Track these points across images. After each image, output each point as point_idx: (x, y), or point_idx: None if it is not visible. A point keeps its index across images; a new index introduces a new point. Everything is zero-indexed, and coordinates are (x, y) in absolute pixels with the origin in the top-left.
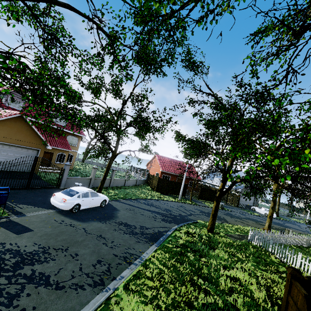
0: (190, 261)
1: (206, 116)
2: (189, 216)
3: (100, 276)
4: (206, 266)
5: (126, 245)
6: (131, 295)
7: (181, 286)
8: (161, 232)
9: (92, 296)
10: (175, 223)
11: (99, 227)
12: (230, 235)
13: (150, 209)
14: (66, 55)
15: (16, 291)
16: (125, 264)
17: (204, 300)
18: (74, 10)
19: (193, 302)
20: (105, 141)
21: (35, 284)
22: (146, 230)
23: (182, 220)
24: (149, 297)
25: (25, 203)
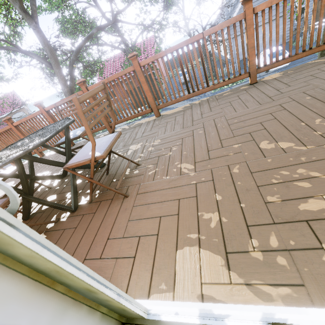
0: None
1: None
2: None
3: None
4: None
5: None
6: None
7: None
8: None
9: None
10: None
11: None
12: None
13: None
14: None
15: None
16: None
17: None
18: None
19: None
20: None
21: None
22: None
23: None
24: None
25: None
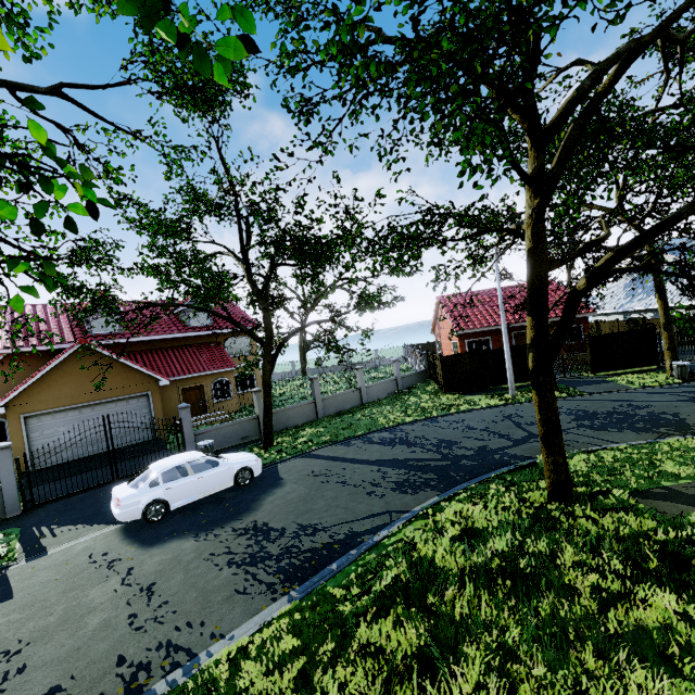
0: (337, 677)
1: None
2: (514, 449)
3: None
4: None
5: (190, 611)
6: None
7: None
8: (353, 537)
9: None
10: (436, 488)
11: (175, 555)
12: (663, 492)
13: (385, 457)
14: None
15: None
16: None
17: None
18: None
19: None
20: (239, 326)
21: None
22: (309, 539)
23: (473, 471)
24: None
25: (75, 521)
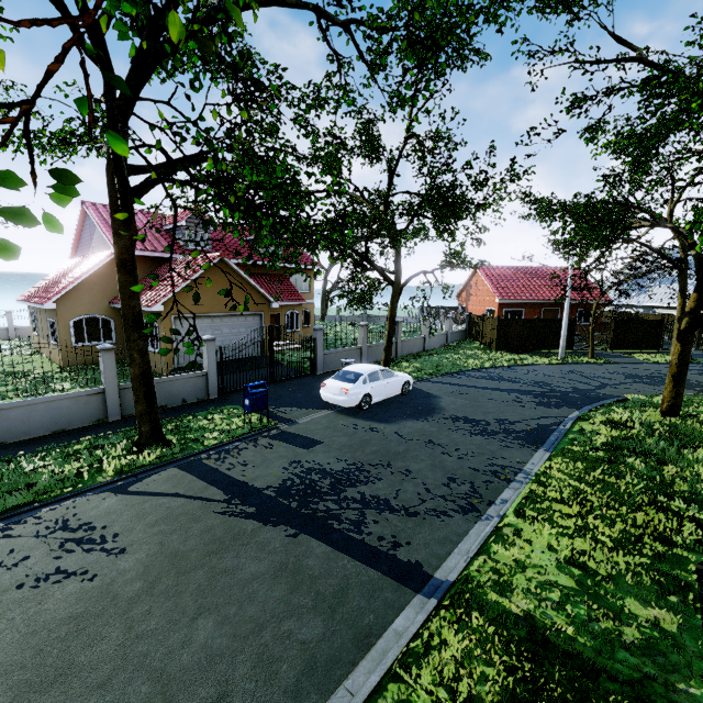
0: (640, 472)
1: (616, 127)
2: (601, 390)
3: (465, 499)
4: (682, 478)
5: (484, 453)
6: (535, 525)
7: (633, 513)
8: (545, 427)
9: (467, 525)
10: (570, 407)
11: (420, 428)
12: None
13: (502, 387)
14: (278, 111)
15: (357, 518)
16: (499, 481)
17: (697, 533)
18: (273, 4)
19: (669, 537)
20: (373, 265)
21: (375, 509)
22: (513, 426)
23: (586, 400)
24: (572, 529)
25: (286, 405)
